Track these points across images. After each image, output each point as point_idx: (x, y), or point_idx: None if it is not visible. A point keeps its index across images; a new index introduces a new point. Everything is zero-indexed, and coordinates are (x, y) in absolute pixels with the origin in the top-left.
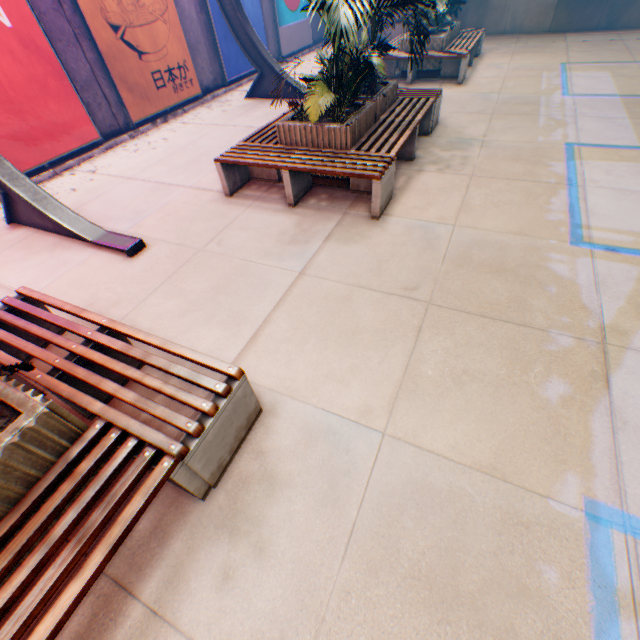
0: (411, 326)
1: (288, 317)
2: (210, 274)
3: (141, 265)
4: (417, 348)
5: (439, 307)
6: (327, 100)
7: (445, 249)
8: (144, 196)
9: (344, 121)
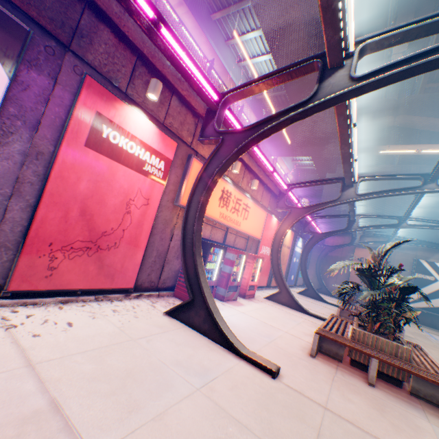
0: None
1: None
2: None
3: None
4: None
5: None
6: None
7: (434, 356)
8: None
9: None
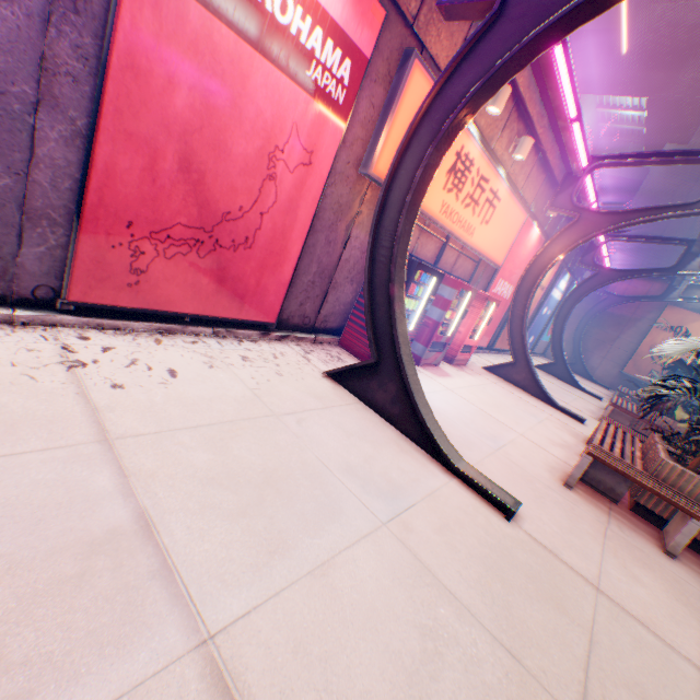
0: None
1: None
2: None
3: (592, 430)
4: None
5: None
6: (685, 414)
7: None
8: None
9: None
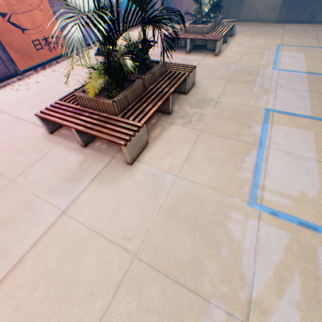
0: (115, 280)
1: (36, 258)
2: (7, 205)
3: None
4: (110, 308)
5: (141, 261)
6: (99, 84)
7: (164, 198)
8: (3, 127)
9: (115, 96)
